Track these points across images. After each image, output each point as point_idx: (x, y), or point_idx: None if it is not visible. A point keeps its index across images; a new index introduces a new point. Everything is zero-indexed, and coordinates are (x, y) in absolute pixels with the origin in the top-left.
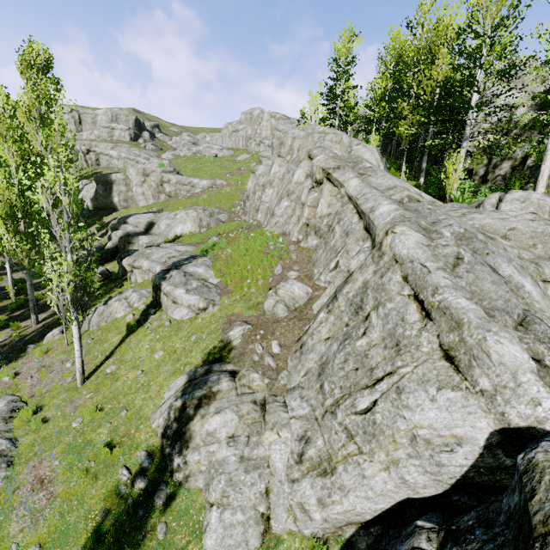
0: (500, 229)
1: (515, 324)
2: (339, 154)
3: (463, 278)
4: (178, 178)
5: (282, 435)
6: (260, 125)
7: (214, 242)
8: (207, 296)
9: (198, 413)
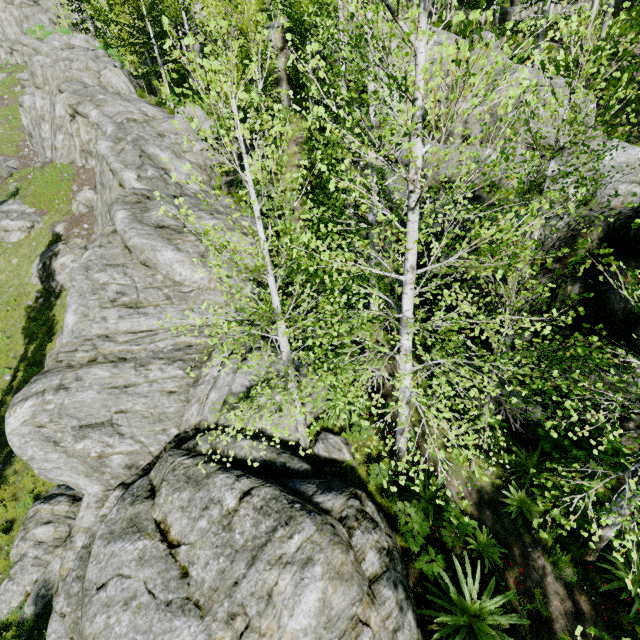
0: (173, 130)
1: (137, 168)
2: (90, 81)
3: (122, 157)
4: None
5: None
6: None
7: (16, 187)
8: (30, 219)
9: (53, 261)
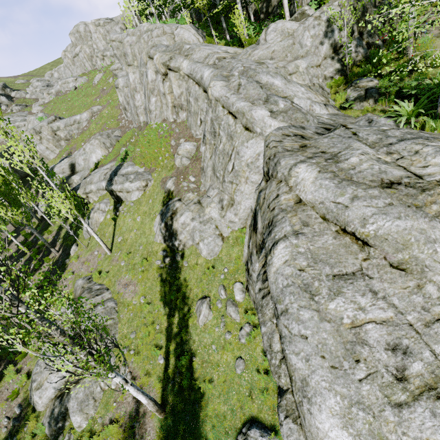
0: (268, 54)
1: (263, 102)
2: (167, 43)
3: (242, 93)
4: (63, 122)
5: (212, 206)
6: (92, 39)
7: (125, 151)
8: (143, 179)
9: (174, 220)
